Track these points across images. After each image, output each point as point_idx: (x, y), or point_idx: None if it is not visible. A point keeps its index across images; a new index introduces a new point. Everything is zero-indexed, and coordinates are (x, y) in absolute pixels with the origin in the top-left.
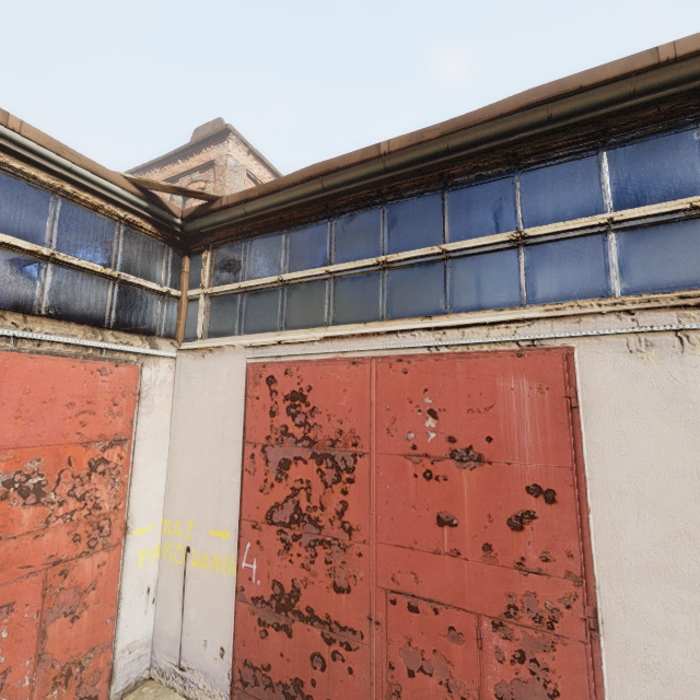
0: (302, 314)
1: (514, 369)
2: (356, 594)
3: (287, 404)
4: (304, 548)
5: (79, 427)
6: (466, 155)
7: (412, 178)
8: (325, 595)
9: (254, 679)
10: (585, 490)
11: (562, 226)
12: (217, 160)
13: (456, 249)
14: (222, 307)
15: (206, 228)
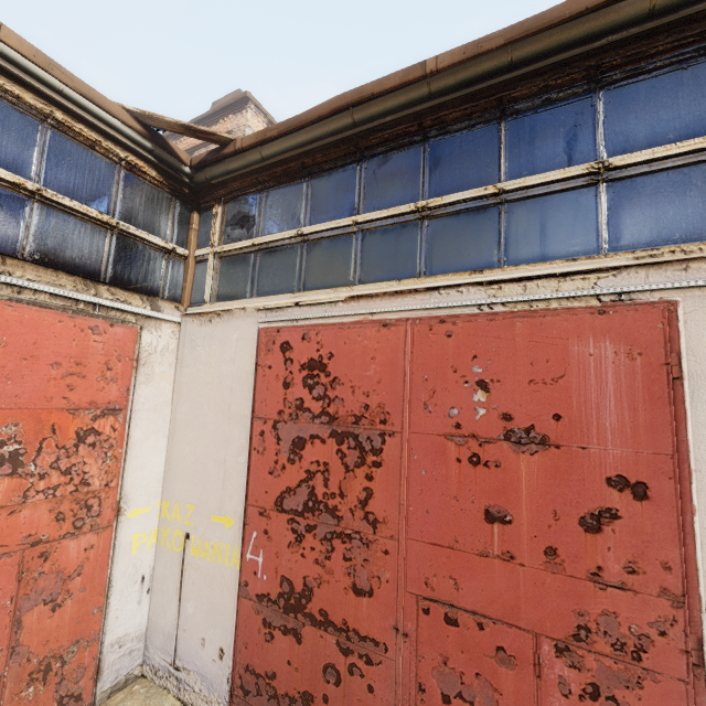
0: (324, 272)
1: (594, 329)
2: (379, 598)
3: (303, 374)
4: (319, 541)
5: (65, 390)
6: (533, 72)
7: (463, 106)
8: (342, 597)
9: (256, 688)
10: (689, 485)
11: (662, 152)
12: (234, 130)
13: (517, 188)
14: (233, 268)
15: (217, 178)
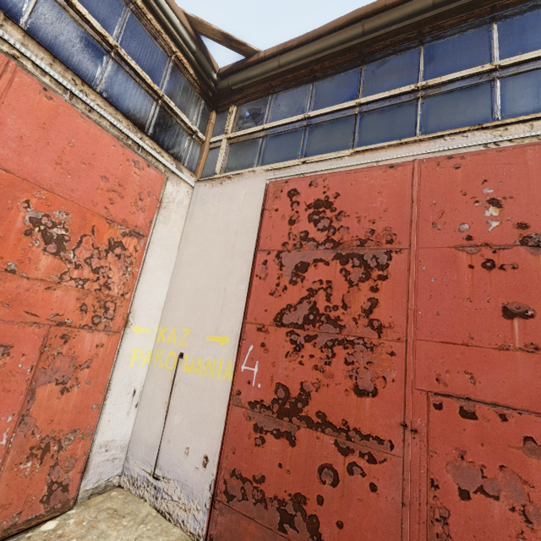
0: (327, 142)
1: None
2: (384, 397)
3: (309, 211)
4: (319, 349)
5: (107, 202)
6: None
7: (459, 15)
8: (342, 399)
9: (242, 492)
10: None
11: None
12: None
13: (513, 63)
14: (243, 147)
15: (237, 84)
